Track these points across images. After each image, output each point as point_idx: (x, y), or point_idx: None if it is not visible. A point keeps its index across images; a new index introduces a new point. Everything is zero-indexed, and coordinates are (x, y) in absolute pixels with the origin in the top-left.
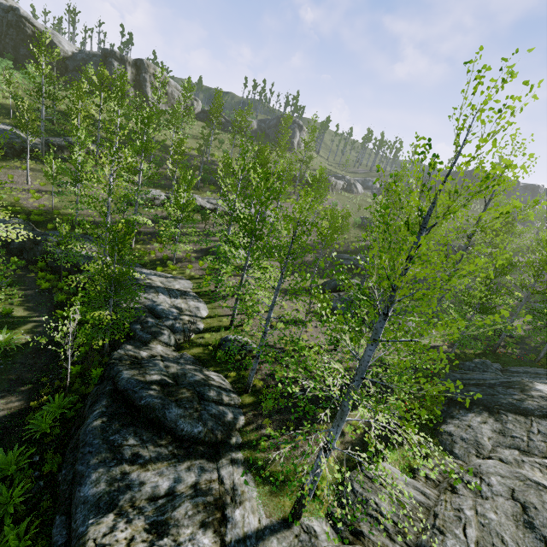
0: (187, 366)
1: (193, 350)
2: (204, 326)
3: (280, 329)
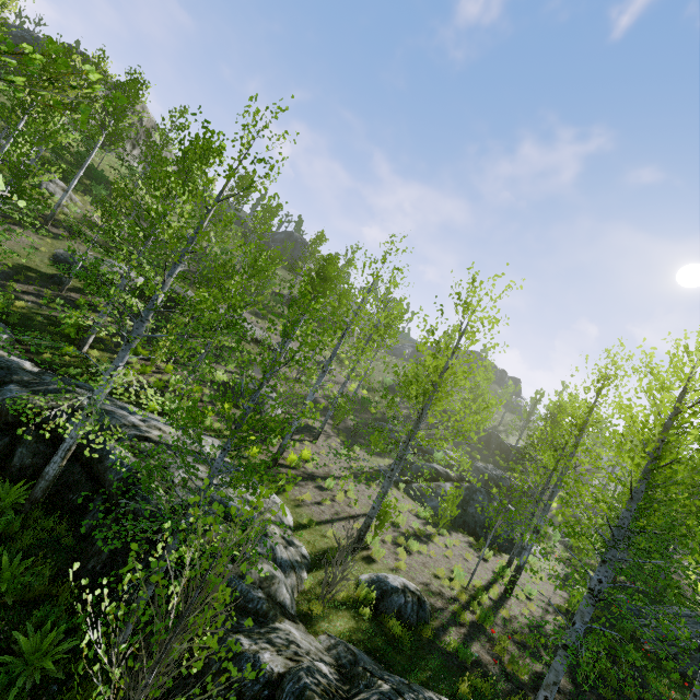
0: (429, 695)
1: (338, 624)
2: (309, 551)
3: (416, 553)
